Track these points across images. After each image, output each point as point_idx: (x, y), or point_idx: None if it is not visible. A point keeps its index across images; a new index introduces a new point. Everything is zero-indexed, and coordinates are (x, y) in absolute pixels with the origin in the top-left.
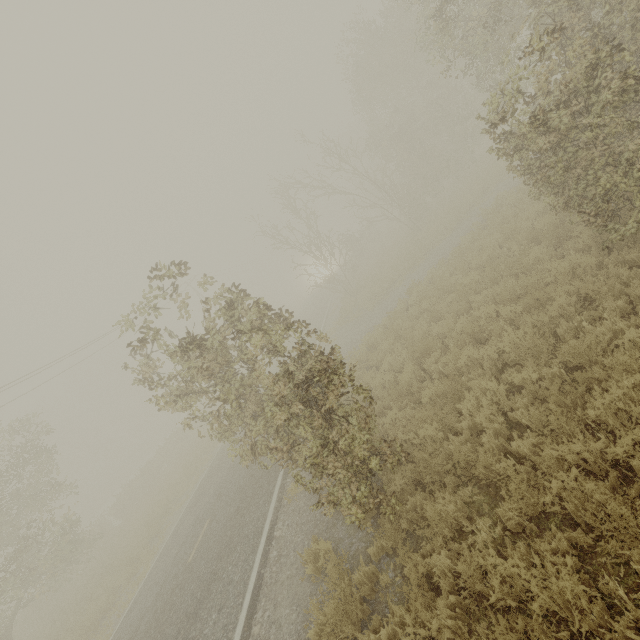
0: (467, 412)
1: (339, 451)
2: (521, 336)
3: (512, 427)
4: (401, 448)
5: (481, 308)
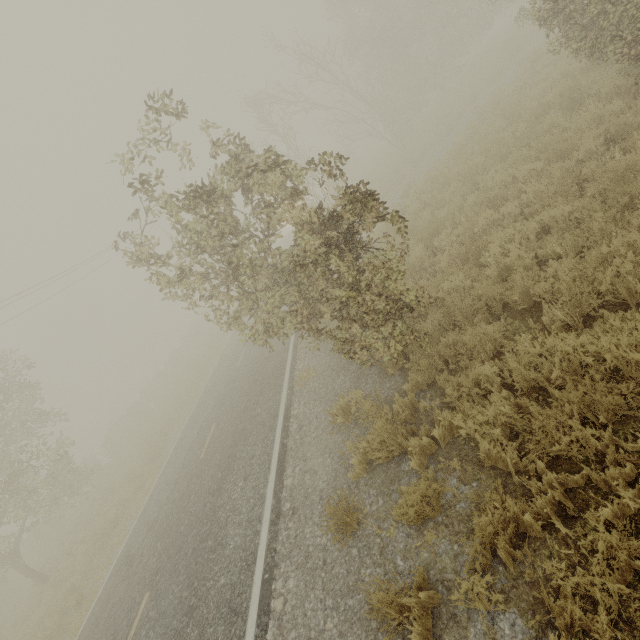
0: (493, 261)
1: (373, 292)
2: (547, 182)
3: (541, 265)
4: (429, 297)
5: (495, 176)
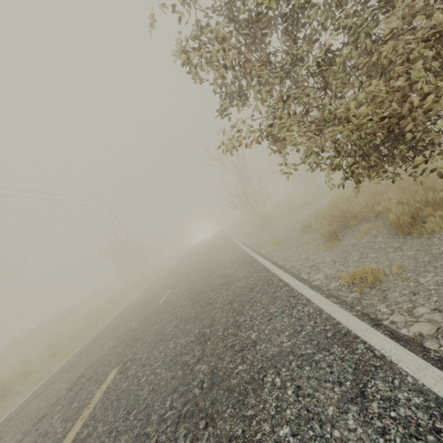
0: None
1: None
2: None
3: None
4: None
5: None
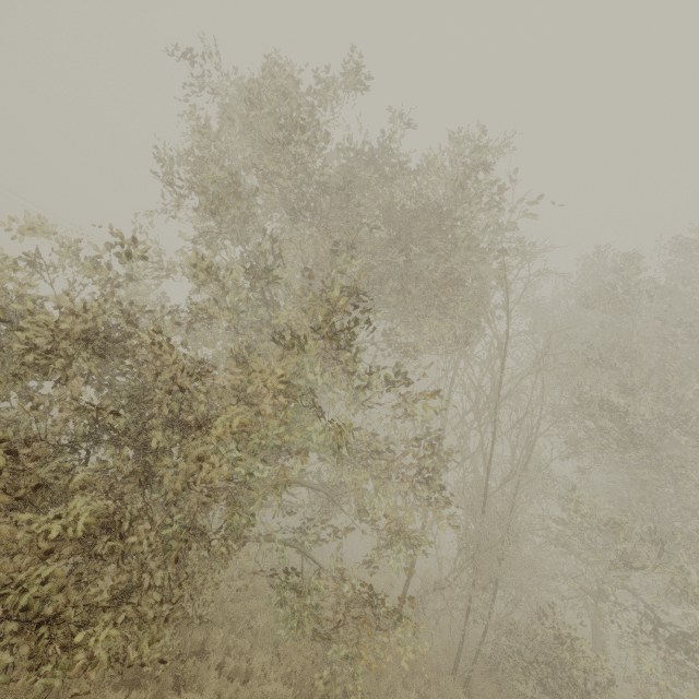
0: None
1: None
2: None
3: None
4: None
5: None
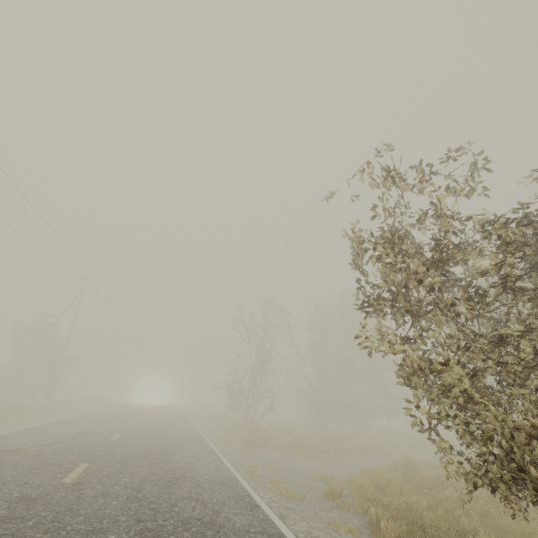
0: None
1: None
2: None
3: None
4: None
5: None
